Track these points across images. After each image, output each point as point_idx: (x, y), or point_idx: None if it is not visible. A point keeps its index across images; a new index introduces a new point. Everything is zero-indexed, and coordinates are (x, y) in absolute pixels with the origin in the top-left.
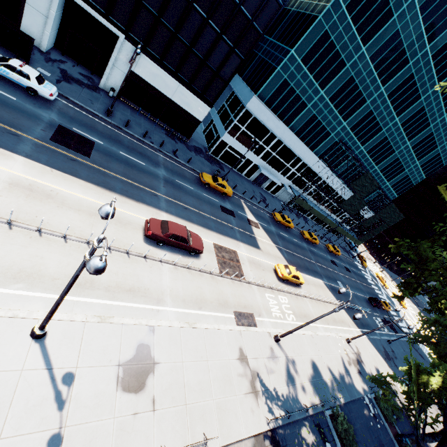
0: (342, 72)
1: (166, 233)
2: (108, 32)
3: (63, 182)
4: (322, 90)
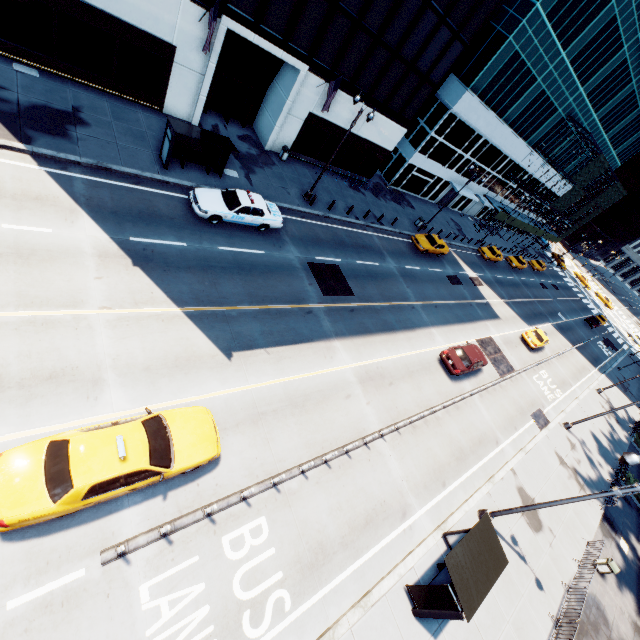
0: (602, 13)
1: (470, 365)
2: (269, 57)
3: (372, 350)
4: (564, 51)
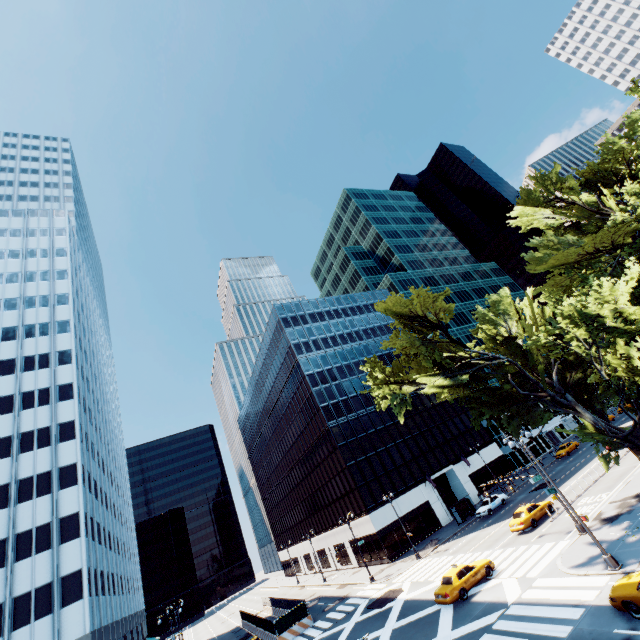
0: None
1: None
2: (442, 479)
3: (579, 474)
4: None
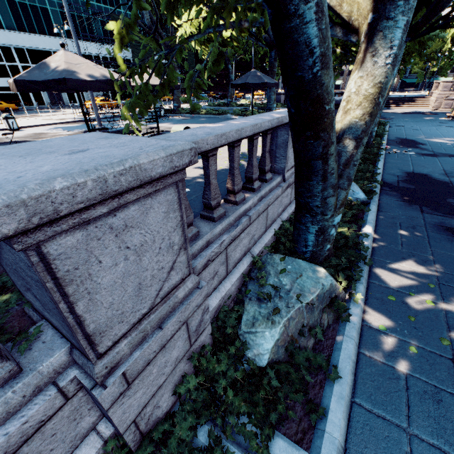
0: None
1: None
2: None
3: None
4: None
